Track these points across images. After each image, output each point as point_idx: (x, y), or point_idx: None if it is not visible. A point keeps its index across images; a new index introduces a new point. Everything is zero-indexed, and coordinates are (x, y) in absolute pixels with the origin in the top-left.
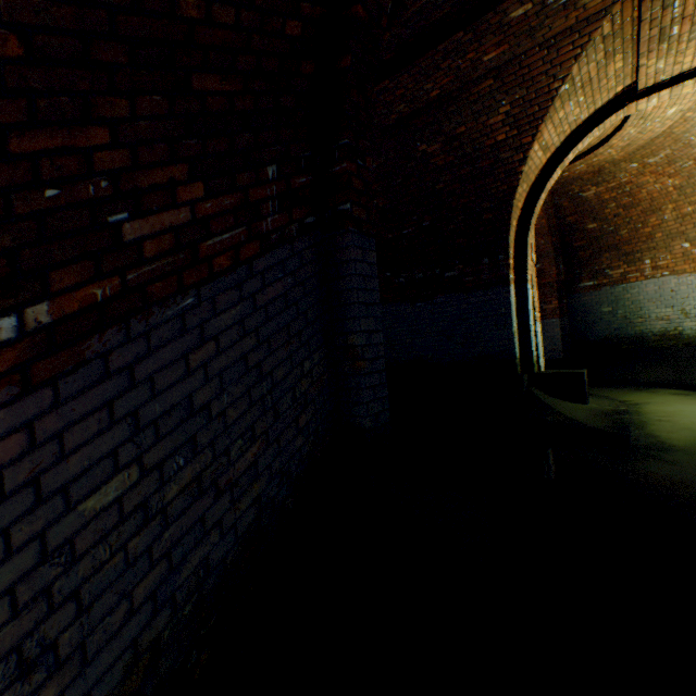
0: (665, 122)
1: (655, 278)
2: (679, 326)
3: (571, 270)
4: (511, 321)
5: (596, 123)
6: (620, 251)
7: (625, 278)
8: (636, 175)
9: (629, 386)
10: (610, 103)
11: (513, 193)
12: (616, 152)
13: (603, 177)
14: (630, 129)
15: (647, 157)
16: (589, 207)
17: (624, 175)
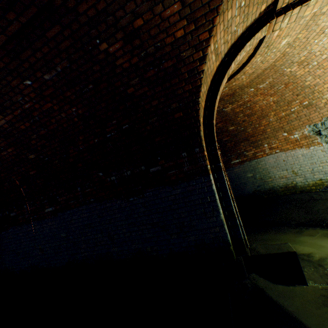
0: (276, 53)
1: (272, 154)
2: (293, 181)
3: (225, 154)
4: (218, 208)
5: (249, 37)
6: (249, 141)
7: (256, 156)
8: (253, 96)
9: (286, 228)
10: (256, 22)
11: (198, 91)
12: (245, 78)
13: (235, 98)
14: (258, 57)
15: (259, 83)
16: (229, 117)
17: (247, 96)
